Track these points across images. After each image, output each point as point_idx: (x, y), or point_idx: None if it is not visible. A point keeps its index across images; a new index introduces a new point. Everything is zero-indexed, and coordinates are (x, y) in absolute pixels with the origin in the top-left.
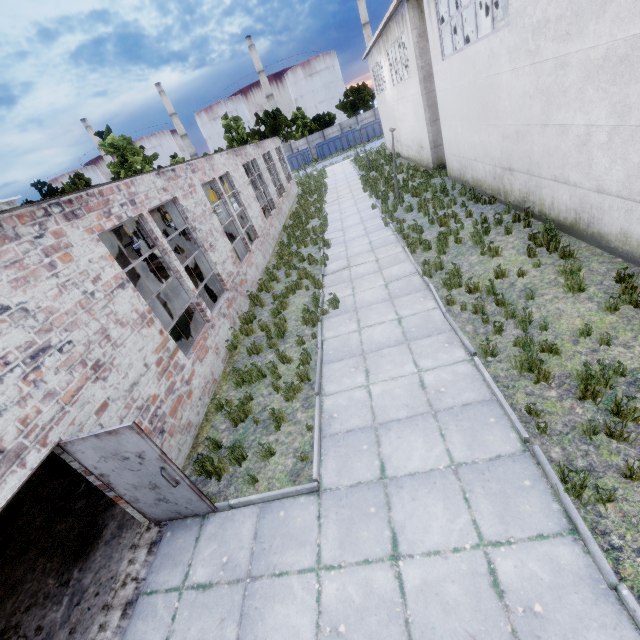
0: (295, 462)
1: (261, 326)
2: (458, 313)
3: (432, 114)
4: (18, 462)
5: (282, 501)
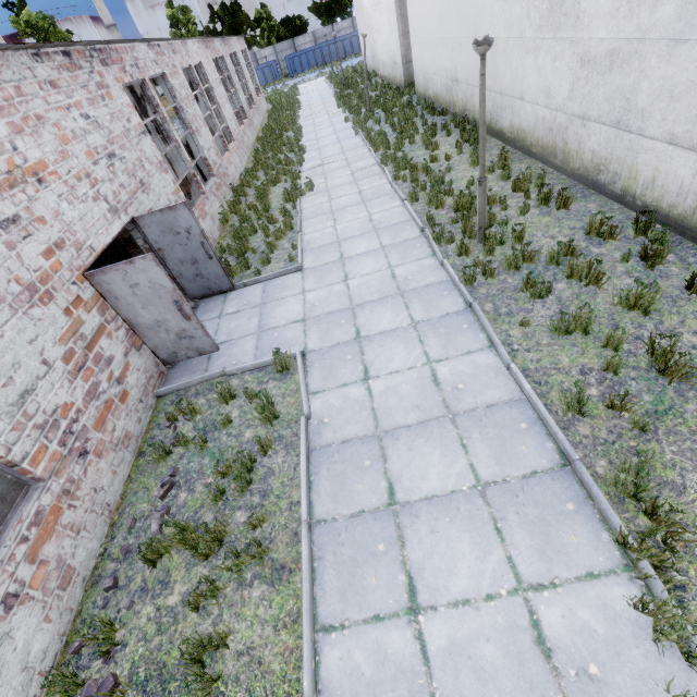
0: (286, 264)
1: (248, 205)
2: (401, 184)
3: (405, 25)
4: (117, 215)
5: (279, 278)
